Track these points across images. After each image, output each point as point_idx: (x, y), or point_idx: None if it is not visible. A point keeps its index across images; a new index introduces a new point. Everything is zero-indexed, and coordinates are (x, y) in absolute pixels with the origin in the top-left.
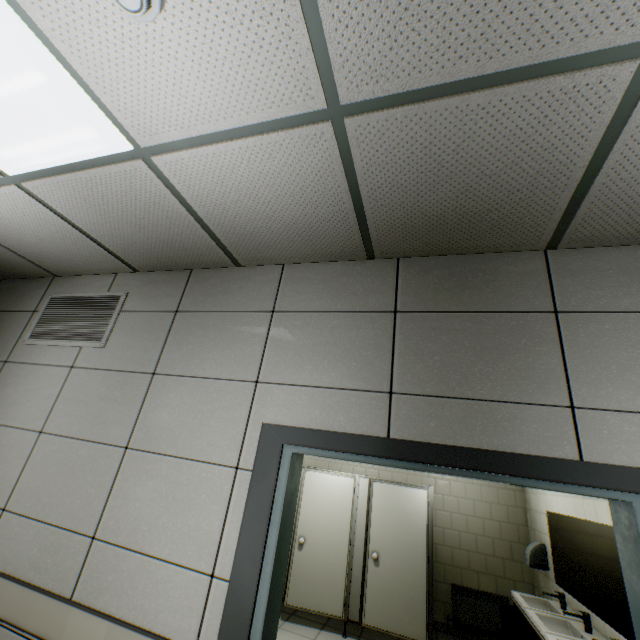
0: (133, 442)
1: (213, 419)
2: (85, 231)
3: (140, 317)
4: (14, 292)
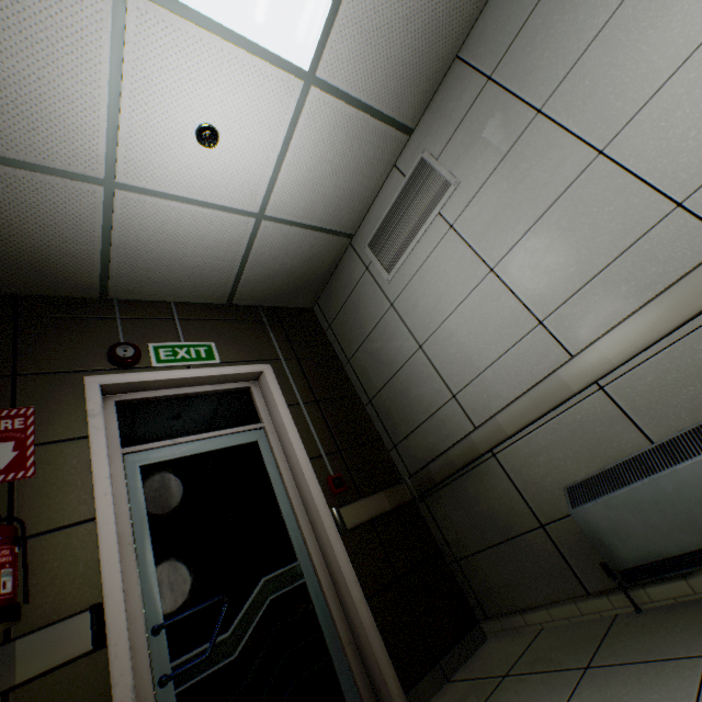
0: (600, 143)
1: (672, 7)
2: (364, 108)
3: (459, 134)
4: (335, 290)
